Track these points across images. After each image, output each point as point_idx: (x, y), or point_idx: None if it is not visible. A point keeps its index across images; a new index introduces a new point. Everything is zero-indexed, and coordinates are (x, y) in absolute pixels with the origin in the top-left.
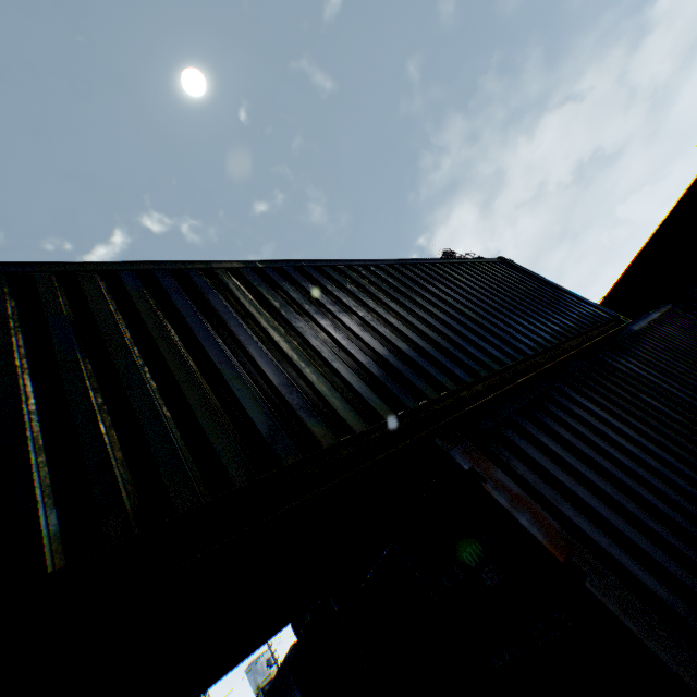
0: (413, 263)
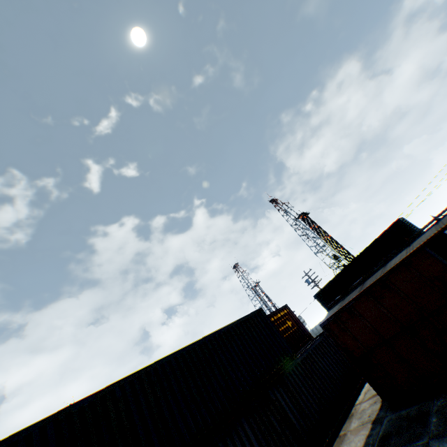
0: (215, 335)
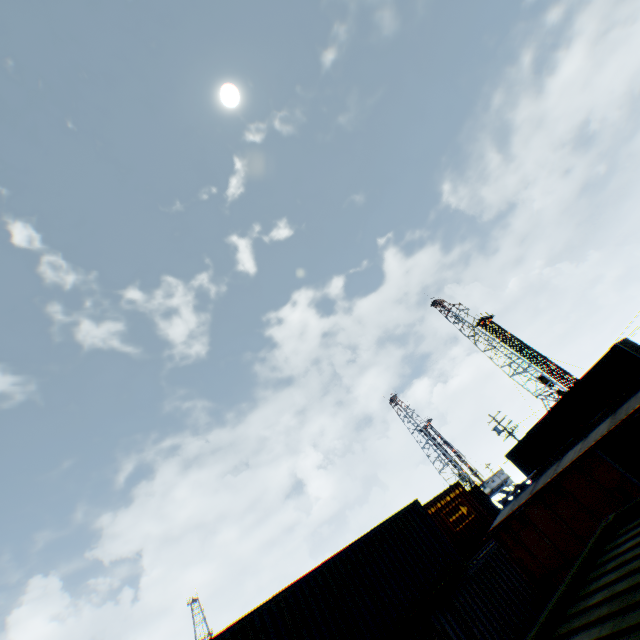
0: (358, 543)
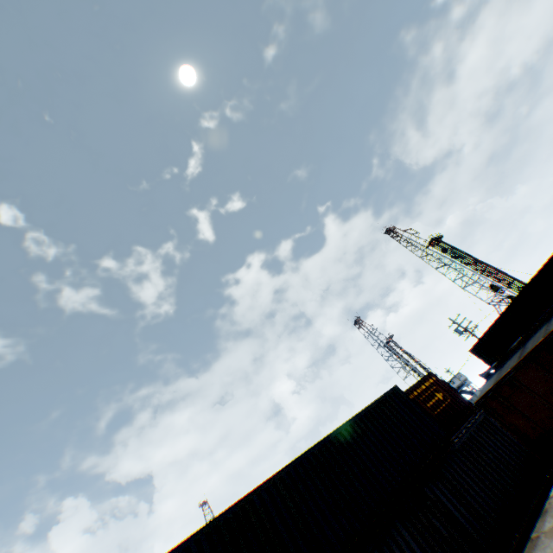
0: (346, 427)
